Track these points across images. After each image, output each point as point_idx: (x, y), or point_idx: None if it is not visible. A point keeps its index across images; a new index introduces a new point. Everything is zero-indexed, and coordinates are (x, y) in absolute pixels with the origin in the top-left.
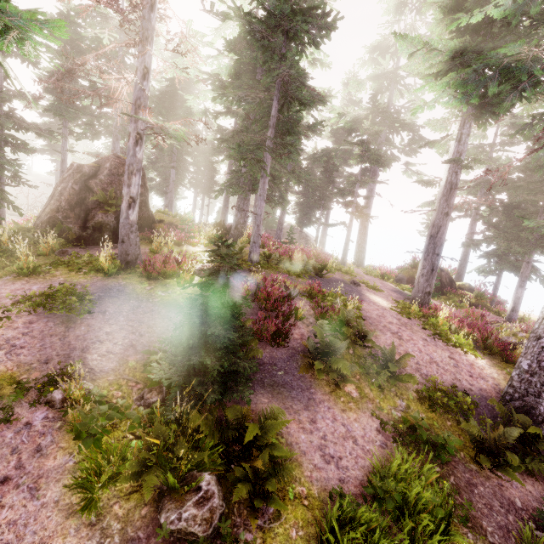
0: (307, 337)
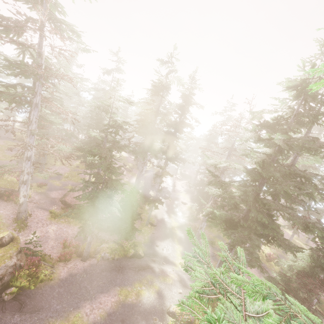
0: None
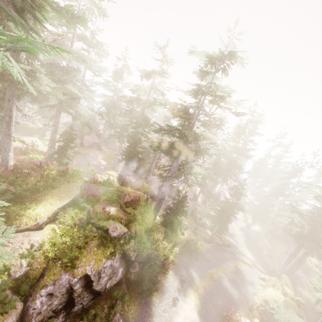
0: None
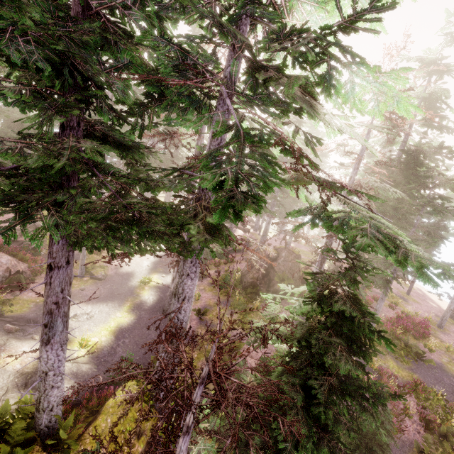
0: (412, 433)
